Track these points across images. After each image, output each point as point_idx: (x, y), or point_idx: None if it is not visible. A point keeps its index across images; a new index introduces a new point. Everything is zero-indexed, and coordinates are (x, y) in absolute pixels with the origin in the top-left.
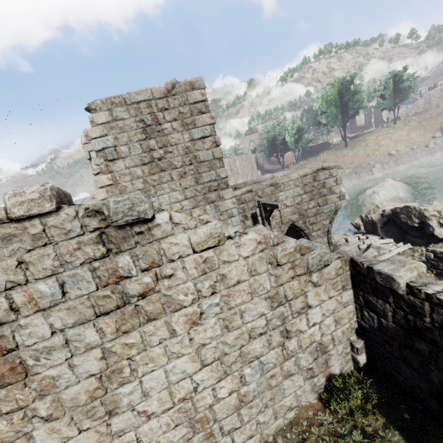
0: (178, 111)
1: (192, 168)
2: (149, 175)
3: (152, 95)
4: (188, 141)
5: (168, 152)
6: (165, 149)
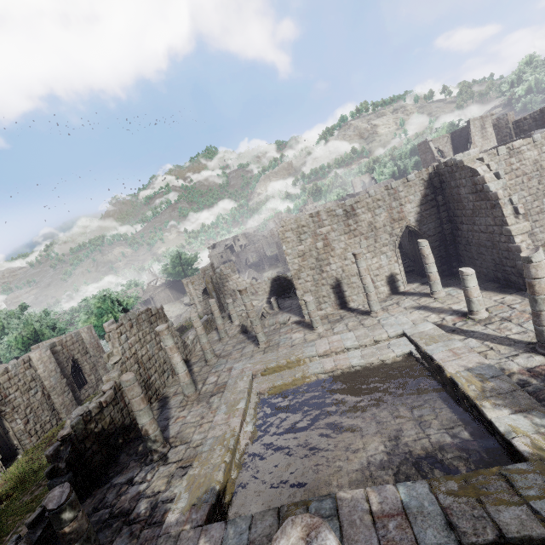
0: (489, 122)
1: (492, 140)
2: (482, 141)
3: (483, 117)
4: (491, 131)
5: (487, 134)
6: (486, 133)
